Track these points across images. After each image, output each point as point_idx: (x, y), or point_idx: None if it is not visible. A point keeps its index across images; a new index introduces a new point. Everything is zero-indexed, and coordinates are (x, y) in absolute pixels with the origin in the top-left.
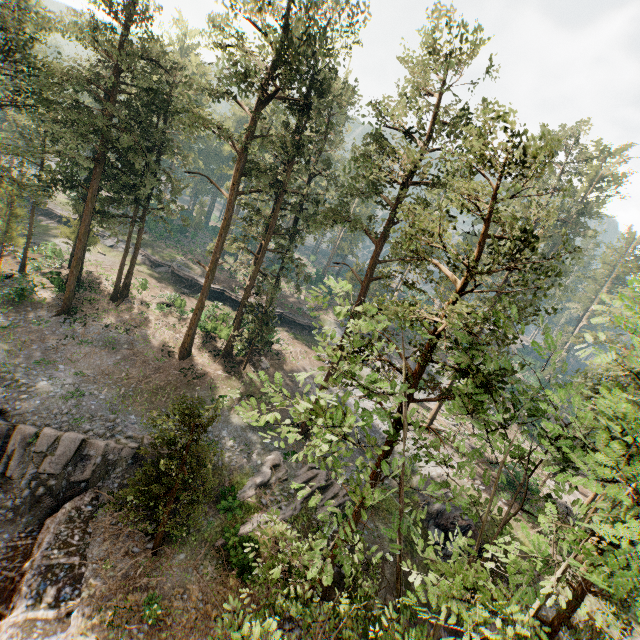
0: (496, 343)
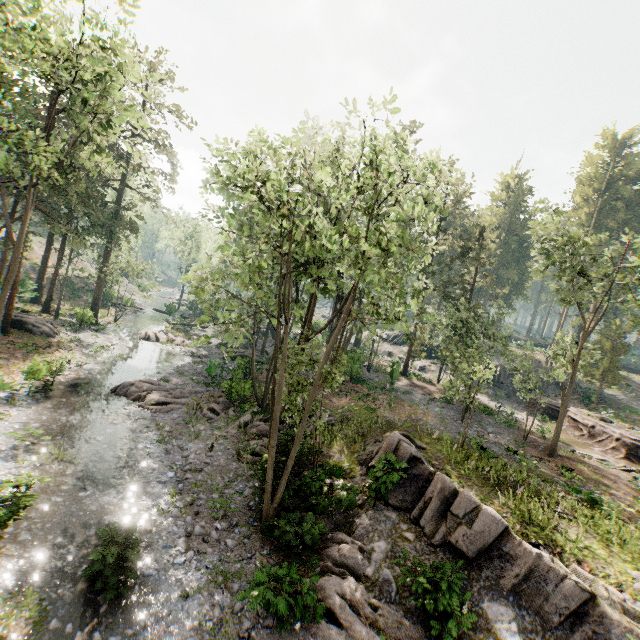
0: None
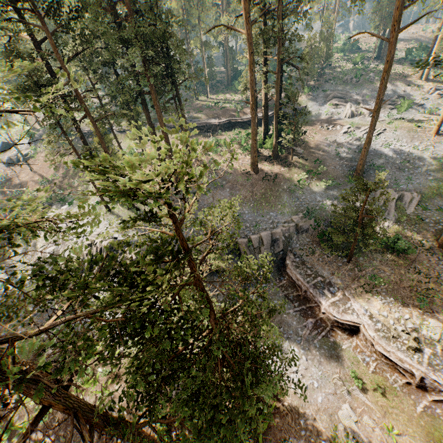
0: None
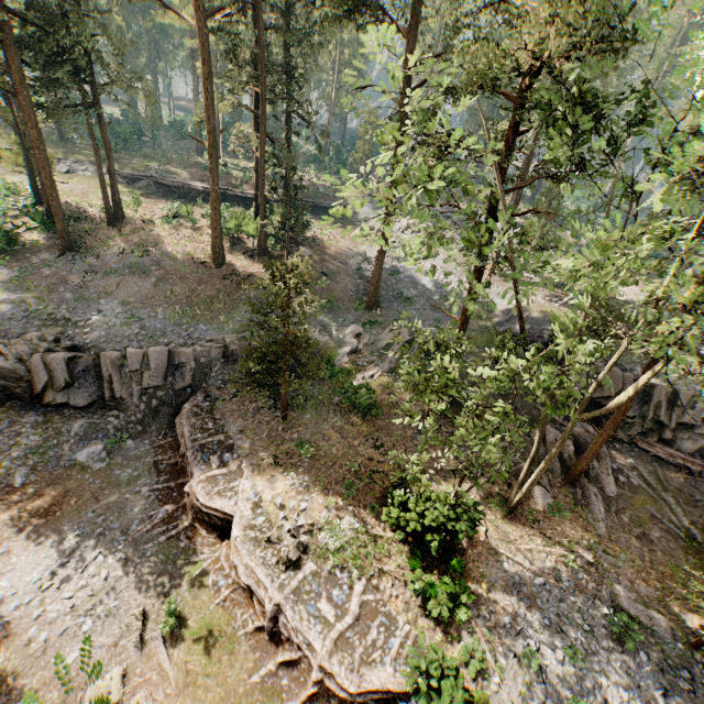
0: (615, 54)
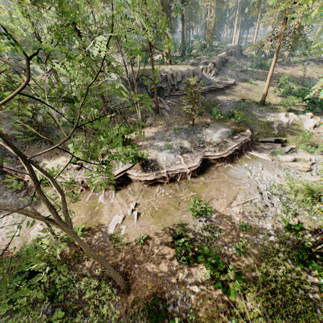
0: None
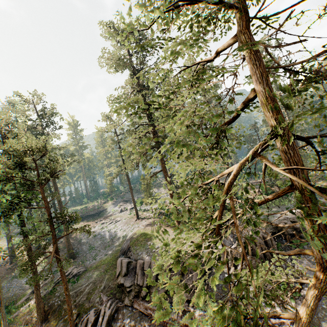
0: None
